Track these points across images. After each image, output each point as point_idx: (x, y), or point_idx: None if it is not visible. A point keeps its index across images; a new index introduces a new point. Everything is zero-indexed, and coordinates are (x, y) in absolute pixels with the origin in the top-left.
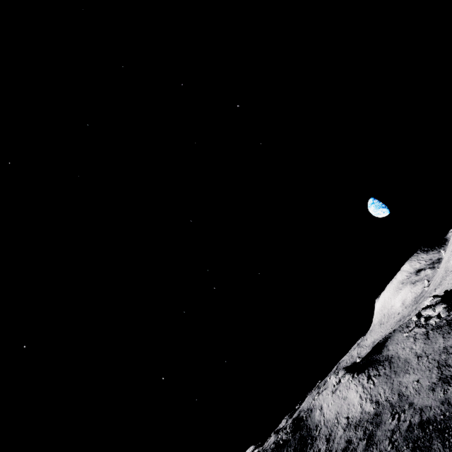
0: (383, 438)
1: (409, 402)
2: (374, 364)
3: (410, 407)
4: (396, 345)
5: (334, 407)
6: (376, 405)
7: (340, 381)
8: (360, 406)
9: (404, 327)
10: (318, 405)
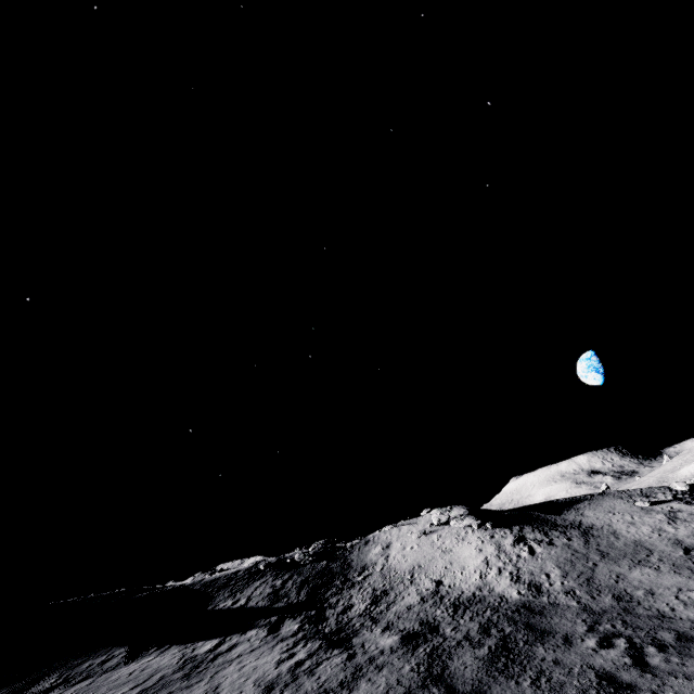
0: (568, 678)
1: (676, 630)
2: (539, 525)
3: (690, 644)
4: (608, 513)
5: (415, 555)
6: (531, 591)
7: (446, 523)
8: (480, 576)
9: (635, 494)
10: (384, 541)
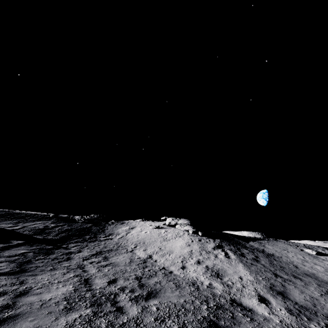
0: None
1: None
2: (234, 243)
3: None
4: (283, 250)
5: (145, 236)
6: (223, 287)
7: (173, 226)
8: (182, 261)
9: (300, 245)
10: (133, 225)
